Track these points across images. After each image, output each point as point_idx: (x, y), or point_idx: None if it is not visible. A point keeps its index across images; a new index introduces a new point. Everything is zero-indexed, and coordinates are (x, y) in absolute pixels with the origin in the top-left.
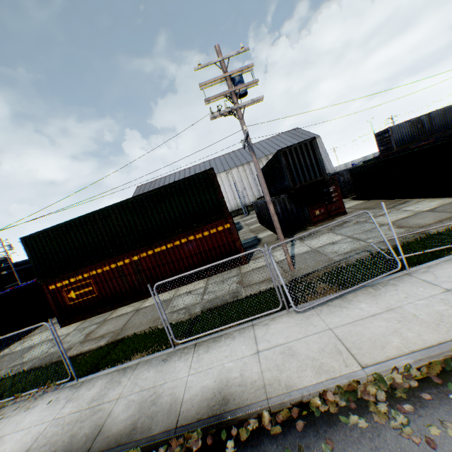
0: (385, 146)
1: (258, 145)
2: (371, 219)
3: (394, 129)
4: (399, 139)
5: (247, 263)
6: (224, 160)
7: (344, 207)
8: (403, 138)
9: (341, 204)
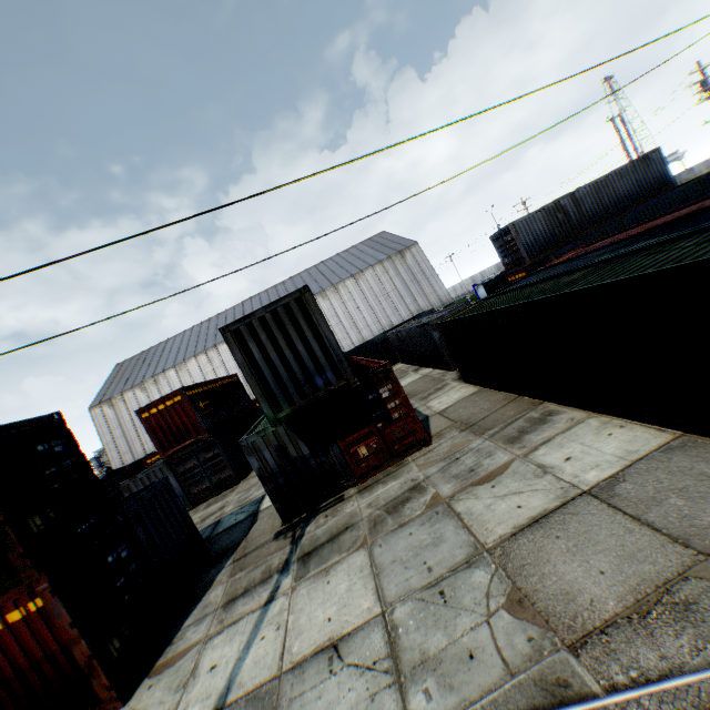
0: (512, 257)
1: (323, 268)
2: (463, 498)
3: (520, 226)
4: (532, 243)
5: (121, 705)
6: (266, 300)
7: (421, 428)
8: (539, 240)
9: (414, 423)
